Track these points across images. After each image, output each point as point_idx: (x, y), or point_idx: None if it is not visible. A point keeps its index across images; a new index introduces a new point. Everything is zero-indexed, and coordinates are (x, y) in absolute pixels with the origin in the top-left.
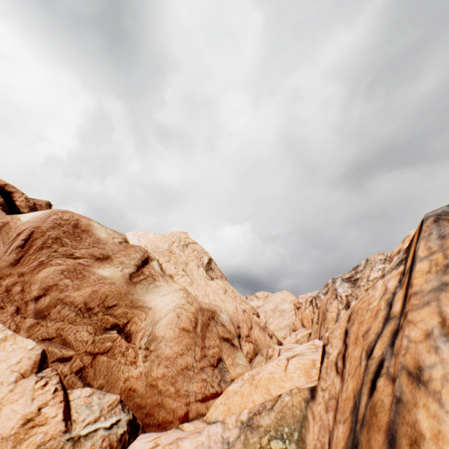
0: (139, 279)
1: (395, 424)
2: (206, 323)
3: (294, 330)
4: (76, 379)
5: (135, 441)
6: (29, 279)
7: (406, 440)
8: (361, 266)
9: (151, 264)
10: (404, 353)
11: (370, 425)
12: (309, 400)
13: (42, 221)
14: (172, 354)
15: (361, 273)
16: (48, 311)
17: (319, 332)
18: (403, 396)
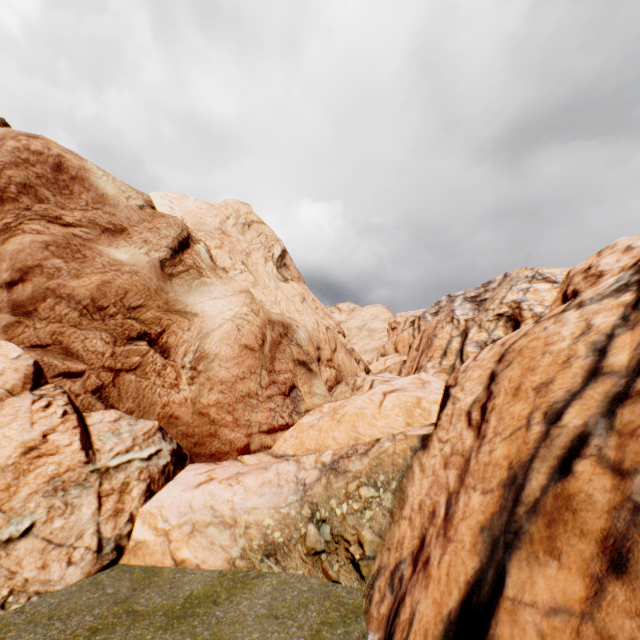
0: (176, 270)
1: (628, 540)
2: (277, 341)
3: (383, 355)
4: (93, 400)
5: (182, 472)
6: None
7: None
8: (495, 284)
9: (194, 248)
10: None
11: (557, 520)
12: (418, 450)
13: None
14: (230, 378)
15: (493, 292)
16: (34, 307)
17: (418, 361)
18: None
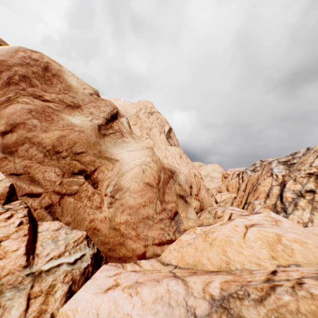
0: (108, 132)
1: None
2: (166, 181)
3: (219, 192)
4: (45, 213)
5: (97, 272)
6: None
7: None
8: (300, 154)
9: (120, 120)
10: None
11: None
12: None
13: (9, 56)
14: (135, 205)
15: (300, 159)
16: (15, 148)
17: (246, 199)
18: None
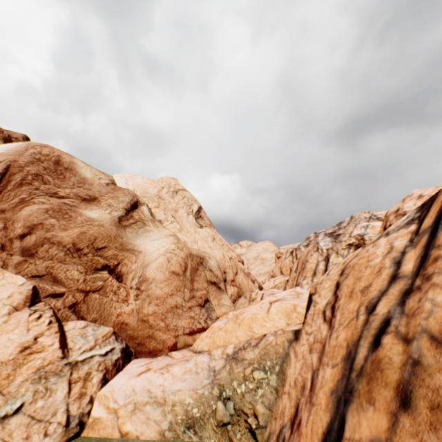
0: (128, 223)
1: (410, 384)
2: (195, 268)
3: (272, 277)
4: (69, 313)
5: (128, 365)
6: (11, 216)
7: (425, 403)
8: (345, 223)
9: (140, 208)
10: (426, 317)
11: (373, 378)
12: (293, 341)
13: (18, 154)
14: (163, 294)
15: (344, 229)
16: (35, 250)
17: (297, 280)
18: (423, 360)
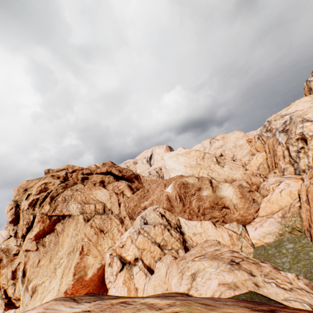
0: (214, 189)
1: None
2: (241, 190)
3: (253, 155)
4: (223, 223)
5: (247, 229)
6: (191, 208)
7: None
8: (288, 122)
9: (212, 182)
10: None
11: None
12: (299, 209)
13: (175, 189)
14: (242, 206)
15: (289, 126)
16: (204, 213)
17: (274, 160)
18: None
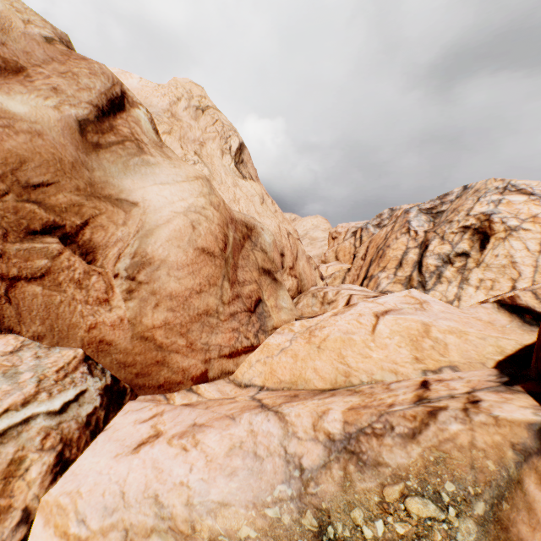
0: (105, 140)
1: None
2: (239, 245)
3: (324, 262)
4: None
5: (117, 416)
6: None
7: None
8: (452, 196)
9: (131, 113)
10: None
11: None
12: (534, 454)
13: None
14: (182, 291)
15: (452, 204)
16: None
17: (367, 271)
18: None
